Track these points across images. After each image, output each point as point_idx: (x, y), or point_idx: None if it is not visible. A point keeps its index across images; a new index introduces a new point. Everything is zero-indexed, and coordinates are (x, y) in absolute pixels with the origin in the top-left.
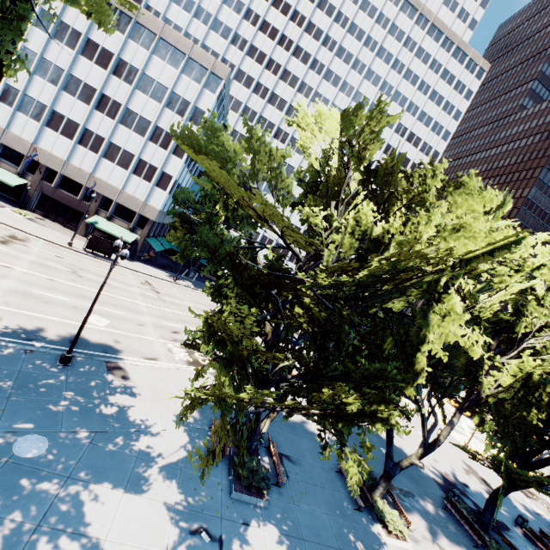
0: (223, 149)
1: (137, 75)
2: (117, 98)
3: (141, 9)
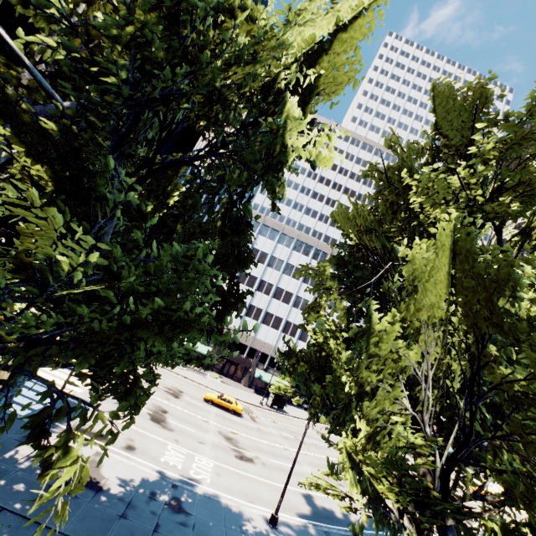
0: None
1: (282, 264)
2: (270, 281)
3: (284, 225)
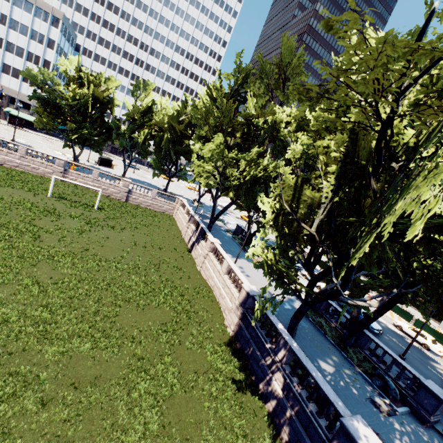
0: (33, 74)
1: (7, 19)
2: None
3: None
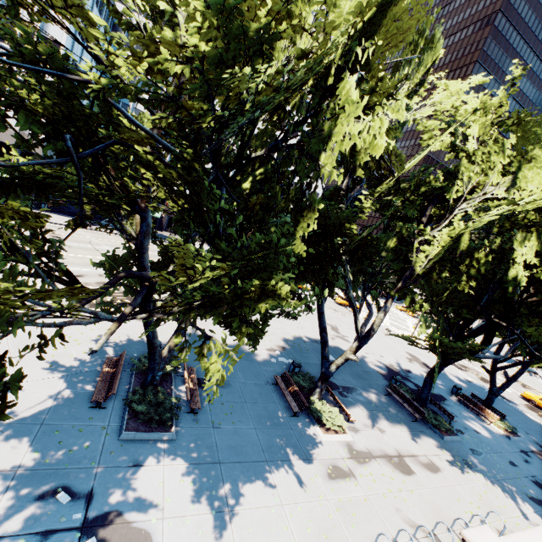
0: None
1: None
2: None
3: None
